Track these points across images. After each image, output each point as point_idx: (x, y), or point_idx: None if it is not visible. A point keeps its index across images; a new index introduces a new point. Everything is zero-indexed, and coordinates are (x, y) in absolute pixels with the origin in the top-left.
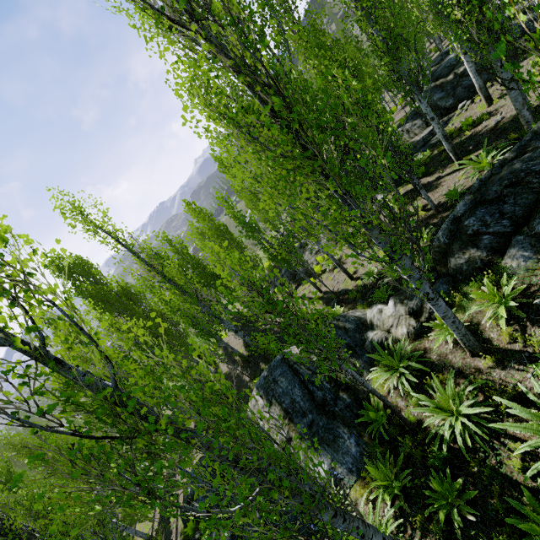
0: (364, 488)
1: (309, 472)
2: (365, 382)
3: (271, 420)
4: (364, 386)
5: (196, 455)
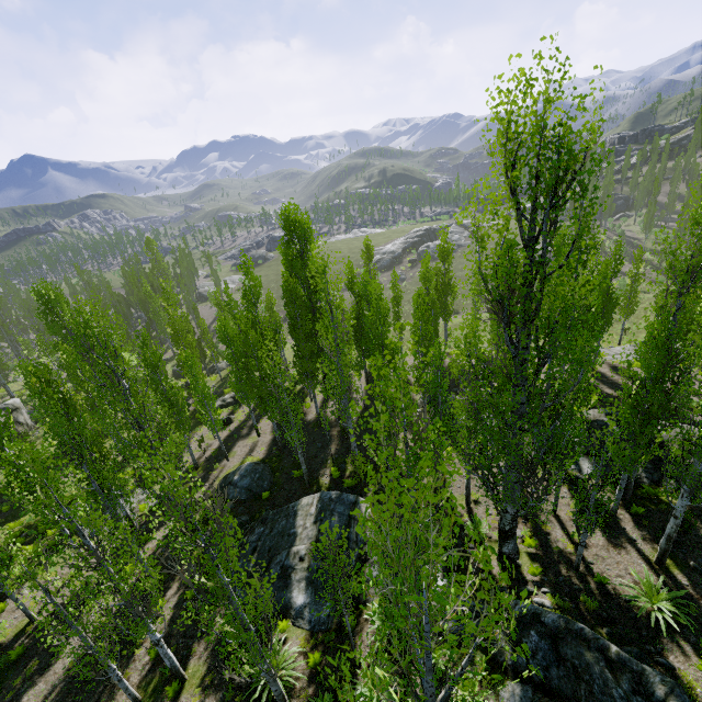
0: (304, 642)
1: (293, 590)
2: (349, 626)
3: (306, 530)
4: (346, 625)
5: (258, 451)
